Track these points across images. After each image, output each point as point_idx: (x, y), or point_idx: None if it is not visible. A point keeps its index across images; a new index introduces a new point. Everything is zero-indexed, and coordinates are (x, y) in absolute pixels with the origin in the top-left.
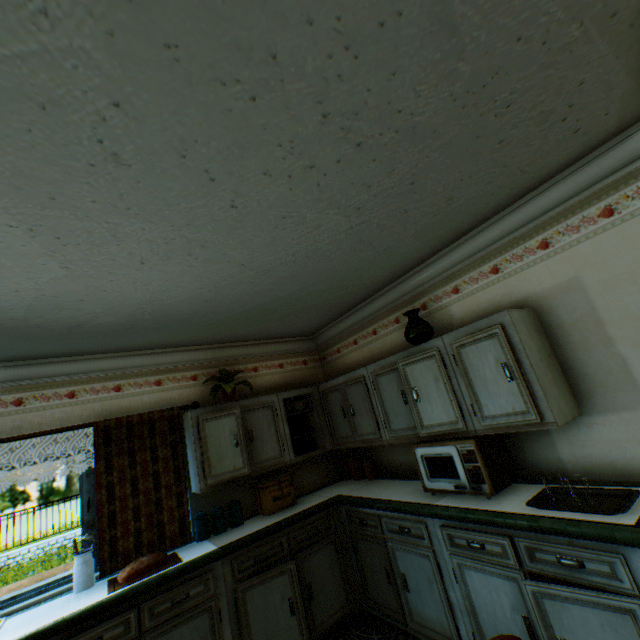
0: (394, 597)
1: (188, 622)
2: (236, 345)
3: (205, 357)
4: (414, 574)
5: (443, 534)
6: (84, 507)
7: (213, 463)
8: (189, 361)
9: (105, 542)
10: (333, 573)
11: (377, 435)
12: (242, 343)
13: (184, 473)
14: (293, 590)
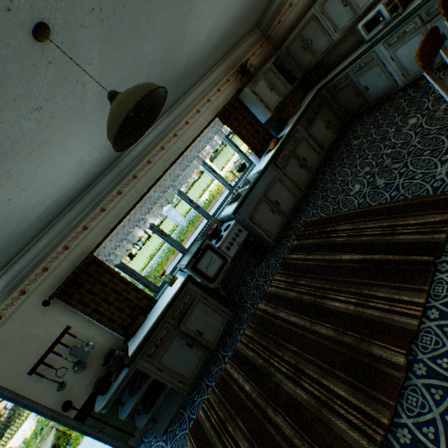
0: (361, 101)
1: (300, 145)
2: (232, 53)
3: (225, 68)
4: (370, 80)
5: (384, 46)
6: (234, 149)
7: (268, 103)
8: (221, 74)
9: (252, 150)
10: (331, 115)
11: (330, 42)
12: (233, 50)
13: (256, 118)
14: (324, 123)
